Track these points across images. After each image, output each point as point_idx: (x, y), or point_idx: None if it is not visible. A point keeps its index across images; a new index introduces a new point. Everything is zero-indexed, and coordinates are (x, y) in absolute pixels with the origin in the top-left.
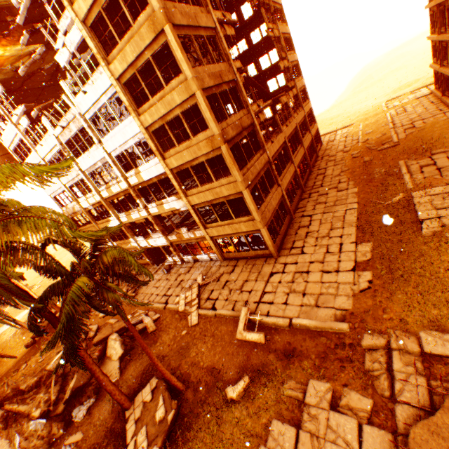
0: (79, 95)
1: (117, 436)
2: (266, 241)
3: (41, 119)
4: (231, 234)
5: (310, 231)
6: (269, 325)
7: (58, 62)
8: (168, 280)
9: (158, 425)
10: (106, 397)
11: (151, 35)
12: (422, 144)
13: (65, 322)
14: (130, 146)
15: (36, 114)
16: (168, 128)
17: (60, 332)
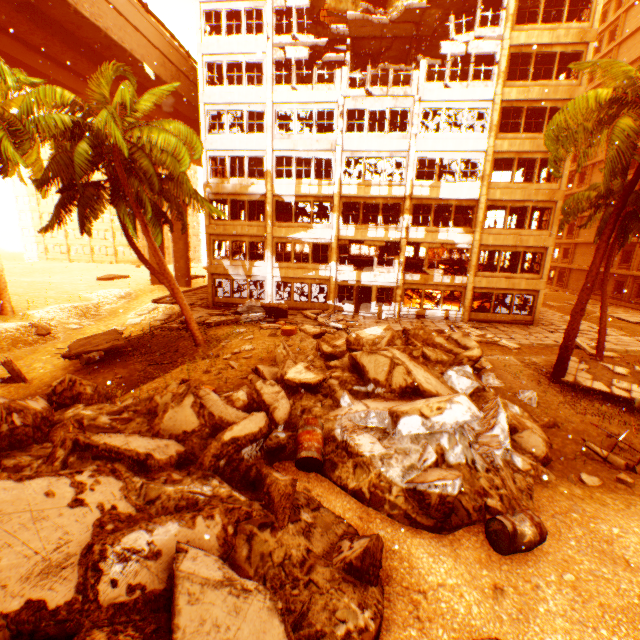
0: (435, 84)
1: (574, 395)
2: (537, 305)
3: (336, 67)
4: (500, 290)
5: (543, 318)
6: (605, 351)
7: (441, 47)
8: (398, 324)
9: (631, 376)
10: (503, 375)
11: (565, 96)
12: (568, 298)
13: None
14: (452, 159)
15: (336, 58)
16: (516, 164)
17: None
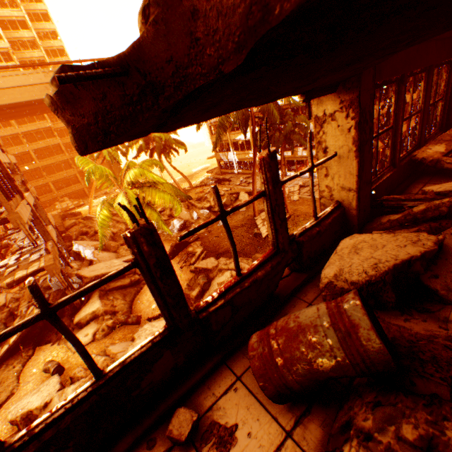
0: None
1: (248, 225)
2: None
3: None
4: None
5: None
6: None
7: None
8: None
9: None
10: (239, 214)
11: None
12: None
13: (286, 132)
14: None
15: None
16: None
17: (284, 134)
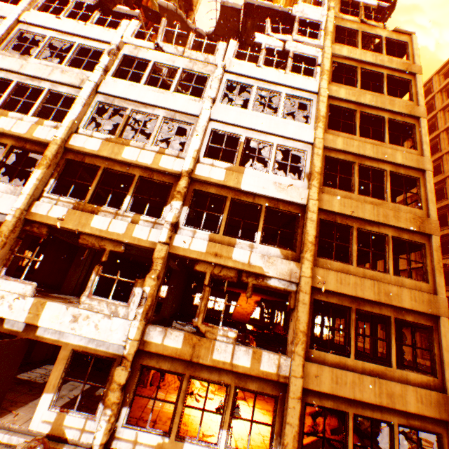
0: (246, 62)
1: None
2: None
3: (126, 18)
4: (365, 406)
5: None
6: None
7: (256, 36)
8: None
9: None
10: None
11: (404, 111)
12: None
13: None
14: (264, 142)
15: (128, 12)
16: (357, 170)
17: None
